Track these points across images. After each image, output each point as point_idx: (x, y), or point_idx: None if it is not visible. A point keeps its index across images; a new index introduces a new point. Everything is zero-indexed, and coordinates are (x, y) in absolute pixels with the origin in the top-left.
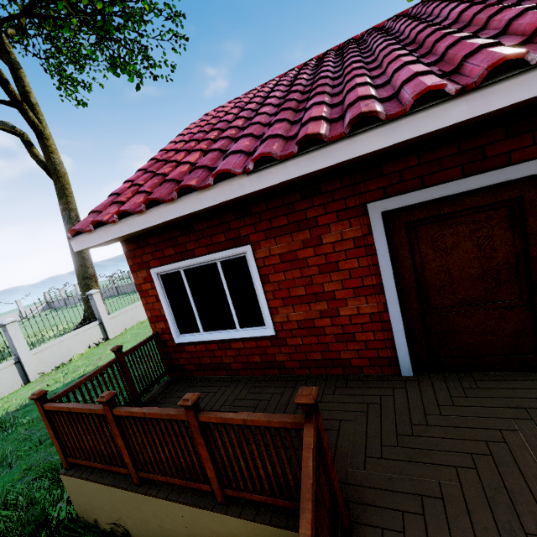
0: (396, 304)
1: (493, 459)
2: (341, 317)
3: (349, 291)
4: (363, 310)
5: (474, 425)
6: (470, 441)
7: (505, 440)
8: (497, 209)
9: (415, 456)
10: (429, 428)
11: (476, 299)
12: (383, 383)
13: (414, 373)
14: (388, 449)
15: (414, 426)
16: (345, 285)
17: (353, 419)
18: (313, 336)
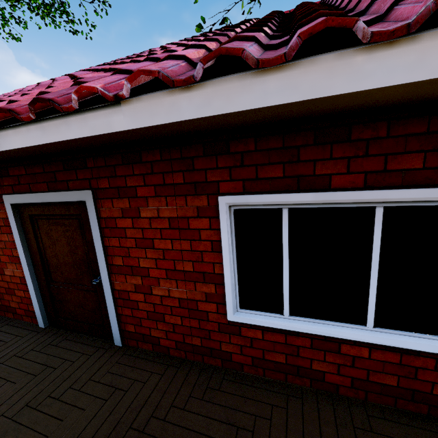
0: (28, 274)
1: None
2: (6, 276)
3: (7, 257)
4: (16, 274)
5: (3, 375)
6: None
7: None
8: (74, 219)
9: None
10: None
11: (73, 281)
12: (20, 330)
13: (48, 326)
14: None
15: None
16: (4, 252)
17: None
18: None
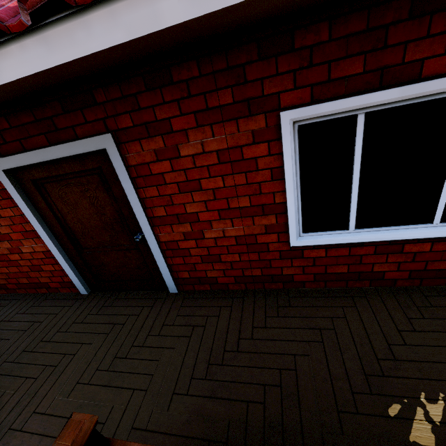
0: (53, 246)
1: (54, 369)
2: (25, 254)
3: (19, 234)
4: (37, 249)
5: (74, 340)
6: (57, 355)
7: (76, 353)
8: (92, 175)
9: (15, 370)
10: (47, 344)
11: (108, 243)
12: (64, 301)
13: (90, 292)
14: (5, 365)
15: (41, 343)
16: (13, 229)
17: (11, 338)
18: (14, 266)
